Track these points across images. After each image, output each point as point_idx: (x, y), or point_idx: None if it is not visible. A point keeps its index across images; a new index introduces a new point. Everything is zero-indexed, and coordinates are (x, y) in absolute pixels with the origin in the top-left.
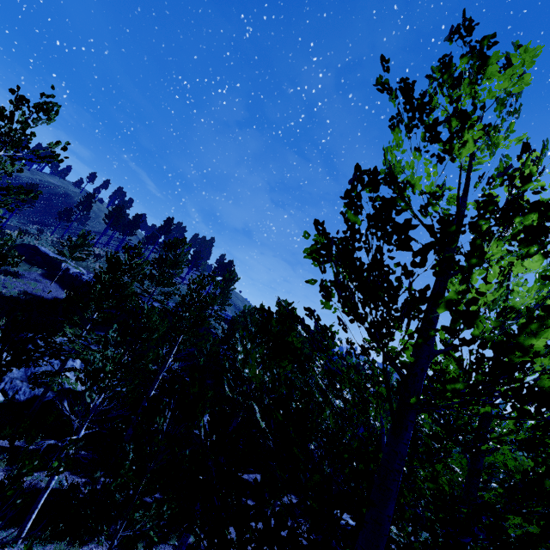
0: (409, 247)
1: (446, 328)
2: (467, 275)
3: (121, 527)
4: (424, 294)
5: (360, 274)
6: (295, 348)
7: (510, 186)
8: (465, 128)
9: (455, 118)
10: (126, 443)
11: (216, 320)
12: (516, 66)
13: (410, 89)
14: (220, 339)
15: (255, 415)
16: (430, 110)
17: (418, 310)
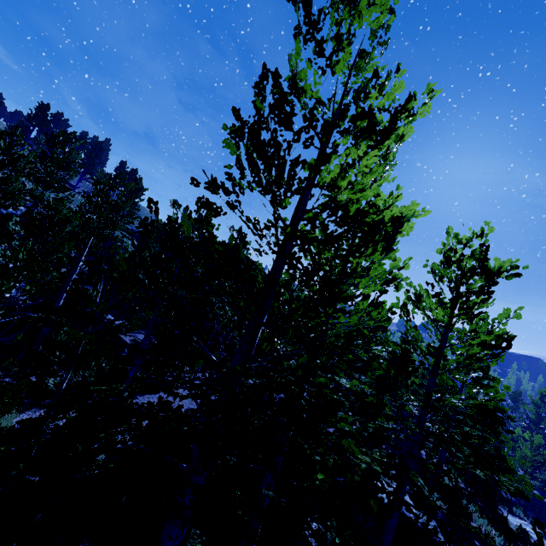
0: (292, 128)
1: (306, 179)
2: (329, 159)
3: (68, 375)
4: (298, 160)
5: (263, 151)
6: (217, 207)
7: (357, 98)
8: (339, 49)
9: (334, 39)
10: (58, 318)
11: (123, 234)
12: (376, 6)
13: (308, 5)
14: (130, 253)
15: (189, 254)
16: (319, 28)
17: (294, 171)
